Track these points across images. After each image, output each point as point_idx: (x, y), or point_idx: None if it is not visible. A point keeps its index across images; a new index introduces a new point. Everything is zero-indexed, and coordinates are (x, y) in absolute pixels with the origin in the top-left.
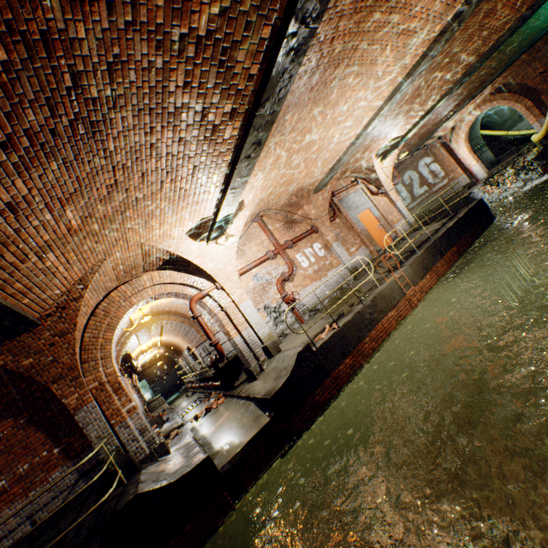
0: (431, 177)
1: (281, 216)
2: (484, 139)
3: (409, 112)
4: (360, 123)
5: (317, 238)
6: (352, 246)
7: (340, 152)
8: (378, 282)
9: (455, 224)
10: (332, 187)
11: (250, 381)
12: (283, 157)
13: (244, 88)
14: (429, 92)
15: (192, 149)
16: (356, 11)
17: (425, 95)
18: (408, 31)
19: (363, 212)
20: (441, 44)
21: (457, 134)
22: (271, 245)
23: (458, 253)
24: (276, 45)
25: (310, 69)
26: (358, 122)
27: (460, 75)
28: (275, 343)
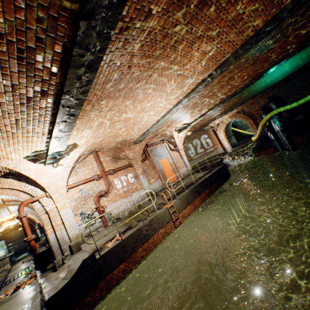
0: (206, 145)
1: (111, 153)
2: (234, 131)
3: (192, 113)
4: (160, 114)
5: (131, 170)
6: (152, 178)
7: (148, 126)
8: (160, 206)
9: (209, 176)
10: (146, 142)
11: (54, 270)
12: (107, 122)
13: (49, 79)
14: (203, 106)
15: (10, 108)
16: (145, 55)
17: (200, 107)
18: (184, 75)
19: (163, 159)
20: (203, 86)
21: (220, 127)
22: (99, 170)
23: (208, 194)
24: (69, 59)
25: (114, 79)
26: (158, 113)
27: (218, 102)
28: (78, 243)
